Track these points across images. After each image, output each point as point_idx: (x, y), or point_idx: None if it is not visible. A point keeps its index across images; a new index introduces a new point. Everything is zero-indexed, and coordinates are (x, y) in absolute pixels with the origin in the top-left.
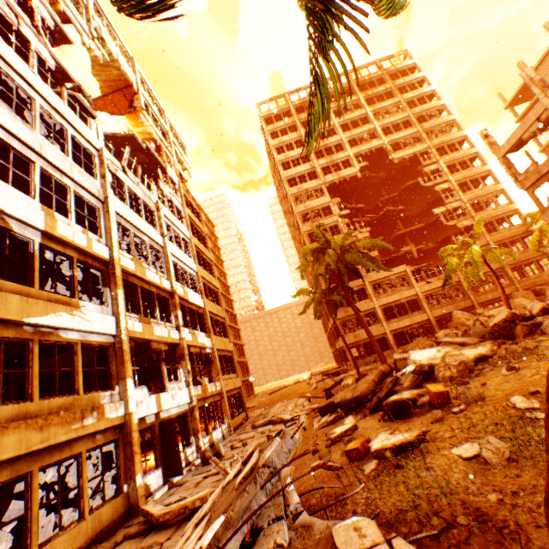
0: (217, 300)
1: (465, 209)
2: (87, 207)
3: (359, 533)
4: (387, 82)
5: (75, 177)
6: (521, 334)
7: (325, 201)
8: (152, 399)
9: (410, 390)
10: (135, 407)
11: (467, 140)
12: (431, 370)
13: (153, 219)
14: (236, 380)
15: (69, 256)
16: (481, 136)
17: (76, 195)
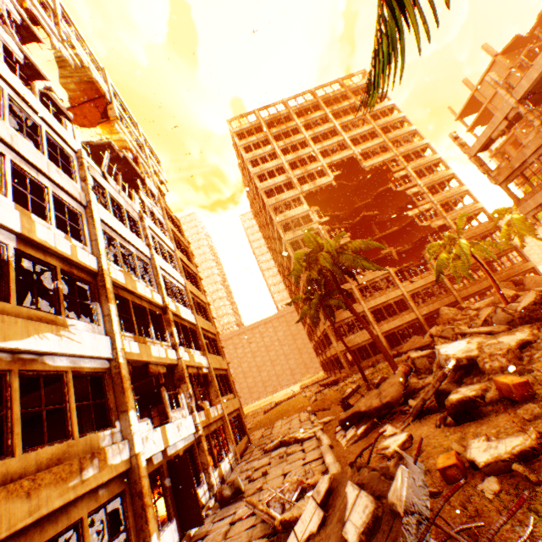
0: (206, 316)
1: (436, 210)
2: (65, 213)
3: None
4: (350, 98)
5: (53, 177)
6: None
7: (304, 209)
8: (157, 433)
9: (466, 387)
10: (142, 445)
11: (429, 147)
12: (471, 363)
13: (138, 229)
14: (234, 401)
15: (50, 265)
16: (451, 138)
17: (55, 197)
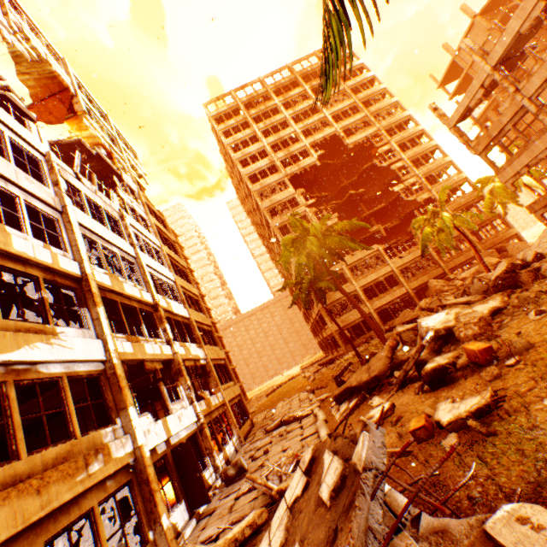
0: (199, 309)
1: (421, 184)
2: (41, 220)
3: (531, 525)
4: None
5: (23, 185)
6: (529, 281)
7: (290, 193)
8: (159, 425)
9: (441, 356)
10: (144, 438)
11: (411, 119)
12: (448, 333)
13: (119, 229)
14: (235, 388)
15: (32, 275)
16: (431, 110)
17: (28, 205)
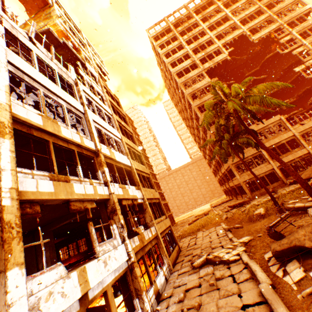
0: (141, 162)
1: None
2: None
3: None
4: None
5: None
6: None
7: (206, 81)
8: (70, 280)
9: None
10: None
11: None
12: None
13: (73, 91)
14: (166, 221)
15: None
16: None
17: None
